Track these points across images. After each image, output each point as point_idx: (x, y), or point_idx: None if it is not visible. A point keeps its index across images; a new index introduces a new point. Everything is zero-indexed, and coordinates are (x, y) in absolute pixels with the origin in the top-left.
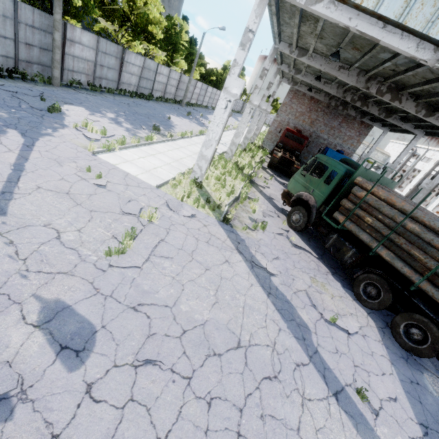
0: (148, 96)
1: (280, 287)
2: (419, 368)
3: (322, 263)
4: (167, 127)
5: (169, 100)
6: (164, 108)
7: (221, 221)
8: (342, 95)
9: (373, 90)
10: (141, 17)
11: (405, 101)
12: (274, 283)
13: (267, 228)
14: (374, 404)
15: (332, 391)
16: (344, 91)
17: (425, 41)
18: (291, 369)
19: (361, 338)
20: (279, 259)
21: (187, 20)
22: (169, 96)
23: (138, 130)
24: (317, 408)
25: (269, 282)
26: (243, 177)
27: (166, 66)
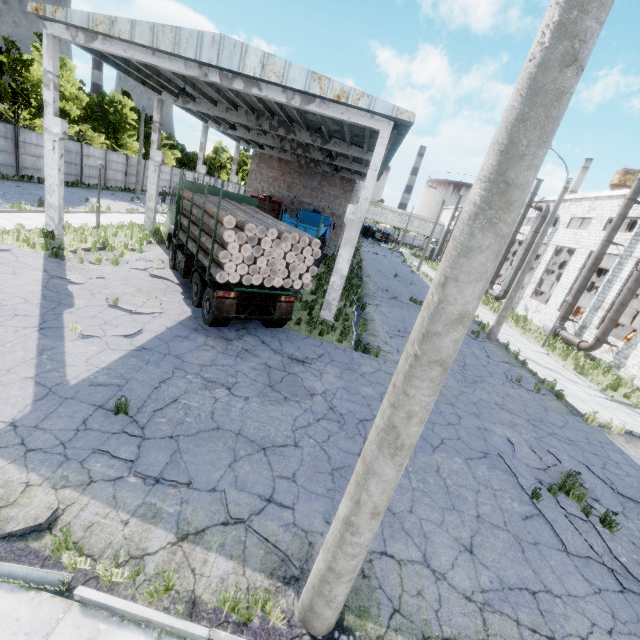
0: (70, 182)
1: (73, 289)
2: (208, 334)
3: (179, 287)
4: (73, 205)
5: (112, 188)
6: (95, 194)
7: (50, 257)
8: (280, 145)
9: (266, 127)
10: (35, 91)
11: (299, 133)
12: (67, 287)
13: (126, 266)
14: (88, 333)
15: (42, 326)
16: (281, 140)
17: (189, 61)
18: (4, 315)
19: (148, 317)
20: (107, 279)
21: (129, 96)
22: (116, 184)
23: (10, 204)
24: (3, 328)
25: (61, 286)
26: (144, 236)
27: (114, 151)
